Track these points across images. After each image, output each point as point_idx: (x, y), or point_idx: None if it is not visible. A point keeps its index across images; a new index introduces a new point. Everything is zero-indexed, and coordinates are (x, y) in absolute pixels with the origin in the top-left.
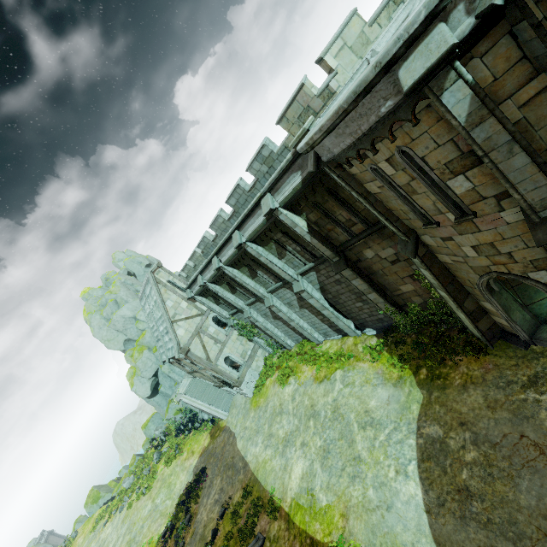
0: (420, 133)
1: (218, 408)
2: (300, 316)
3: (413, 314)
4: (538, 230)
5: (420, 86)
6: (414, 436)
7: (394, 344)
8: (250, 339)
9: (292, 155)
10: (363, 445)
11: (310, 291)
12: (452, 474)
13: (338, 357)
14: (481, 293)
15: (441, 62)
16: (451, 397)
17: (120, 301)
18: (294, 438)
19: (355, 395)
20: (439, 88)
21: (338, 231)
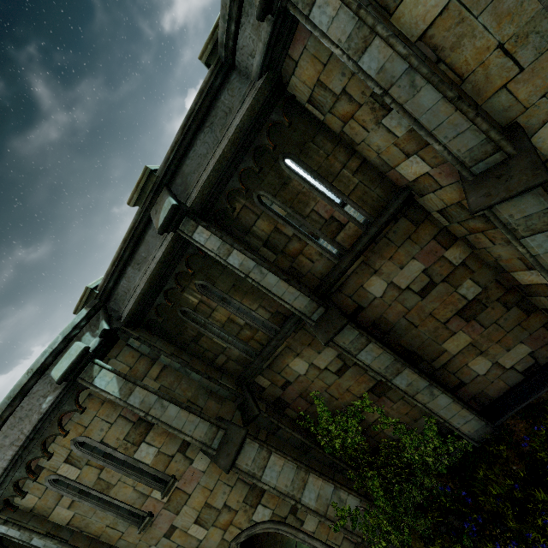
0: (91, 419)
1: None
2: None
3: None
4: (219, 459)
5: (71, 376)
6: None
7: None
8: None
9: None
10: None
11: None
12: None
13: None
14: None
15: (81, 358)
16: None
17: None
18: None
19: None
20: (90, 377)
21: None
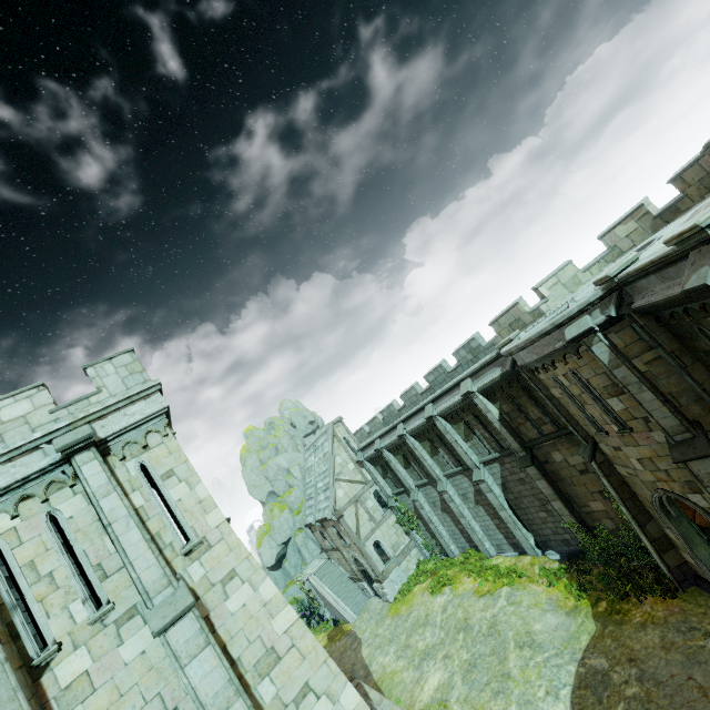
0: (584, 364)
1: (347, 606)
2: (473, 515)
3: (601, 538)
4: (673, 450)
5: (576, 340)
6: (576, 663)
7: (576, 571)
8: (407, 532)
9: (496, 354)
10: (516, 663)
11: (490, 484)
12: (607, 705)
13: (509, 573)
14: (658, 514)
15: (585, 333)
16: (626, 632)
17: (281, 448)
18: (436, 651)
19: (519, 614)
20: (589, 343)
21: (528, 426)
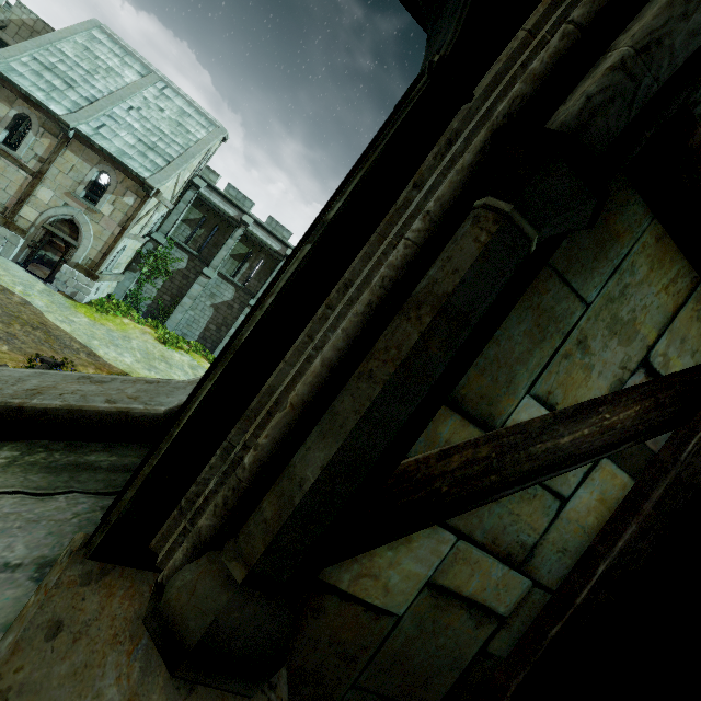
0: None
1: None
2: None
3: None
4: None
5: None
6: None
7: None
8: (133, 268)
9: None
10: None
11: None
12: None
13: None
14: None
15: None
16: None
17: None
18: None
19: None
20: None
21: None
